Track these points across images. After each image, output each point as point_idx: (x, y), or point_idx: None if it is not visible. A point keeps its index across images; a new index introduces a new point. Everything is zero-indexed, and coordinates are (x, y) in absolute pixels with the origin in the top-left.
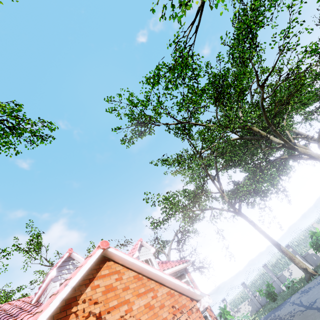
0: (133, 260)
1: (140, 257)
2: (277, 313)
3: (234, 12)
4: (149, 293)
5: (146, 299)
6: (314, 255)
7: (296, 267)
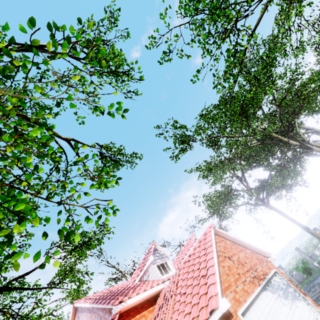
0: (228, 234)
1: None
2: (315, 282)
3: (259, 68)
4: (243, 251)
5: (243, 253)
6: None
7: None
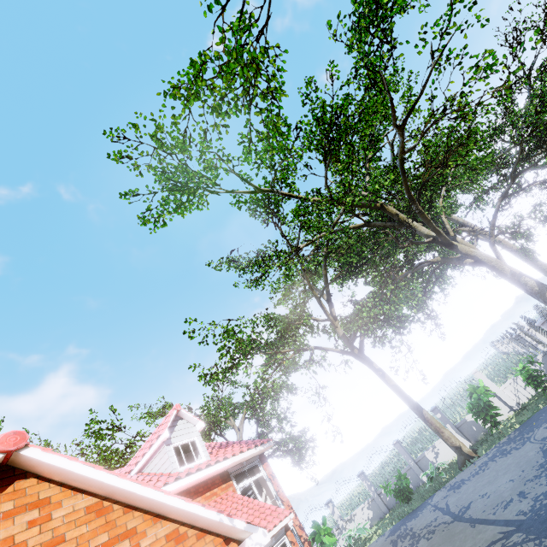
0: (88, 472)
1: (172, 441)
2: (410, 524)
3: None
4: (120, 544)
5: None
6: (474, 423)
7: (445, 444)
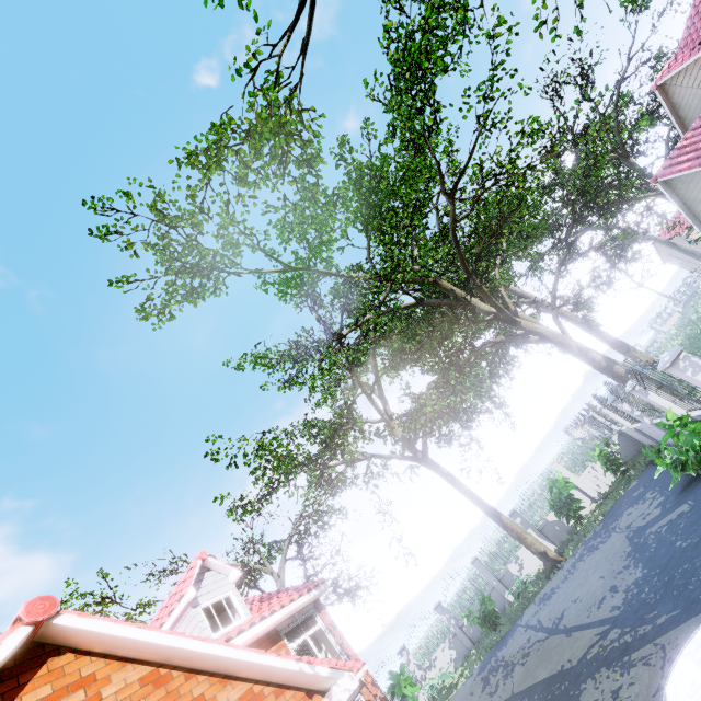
0: (139, 635)
1: (200, 600)
2: (501, 653)
3: (385, 24)
4: None
5: None
6: (557, 523)
7: (529, 552)
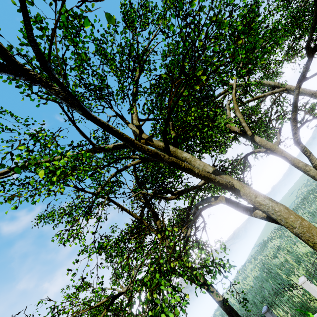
0: None
1: None
2: None
3: None
4: None
5: None
6: None
7: None
